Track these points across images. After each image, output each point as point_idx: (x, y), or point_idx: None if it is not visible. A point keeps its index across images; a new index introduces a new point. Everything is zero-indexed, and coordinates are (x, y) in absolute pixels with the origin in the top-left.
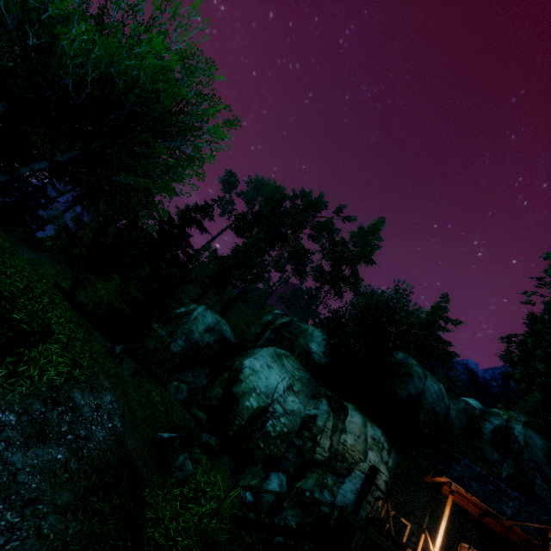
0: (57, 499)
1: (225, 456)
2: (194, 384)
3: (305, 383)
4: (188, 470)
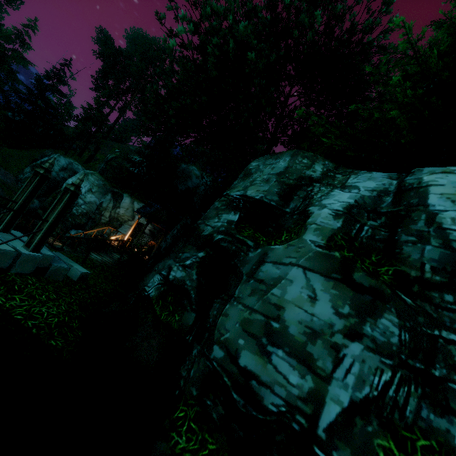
0: None
1: None
2: None
3: (101, 187)
4: None
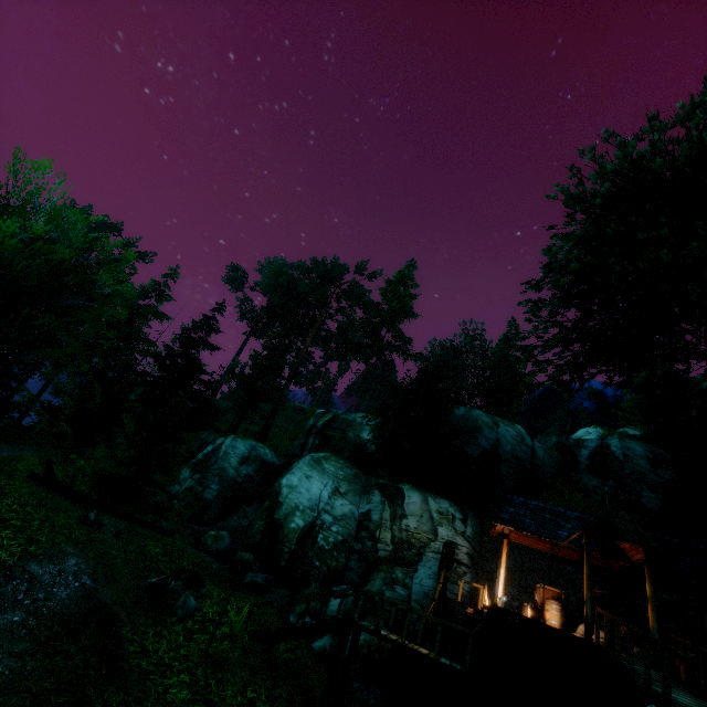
0: (14, 649)
1: (280, 590)
2: (240, 527)
3: (352, 480)
4: (191, 605)
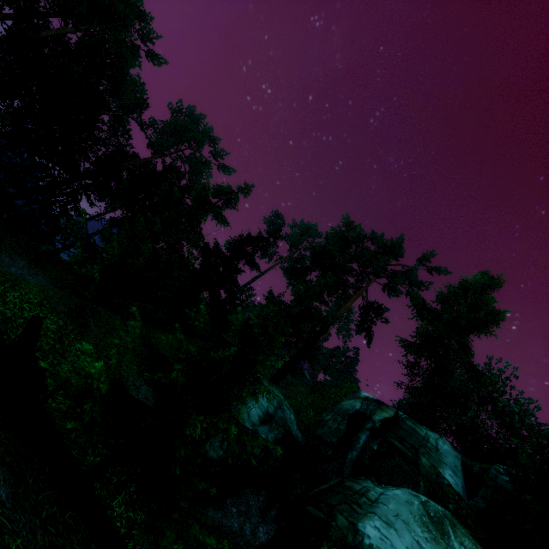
0: None
1: None
2: (244, 544)
3: None
4: None
